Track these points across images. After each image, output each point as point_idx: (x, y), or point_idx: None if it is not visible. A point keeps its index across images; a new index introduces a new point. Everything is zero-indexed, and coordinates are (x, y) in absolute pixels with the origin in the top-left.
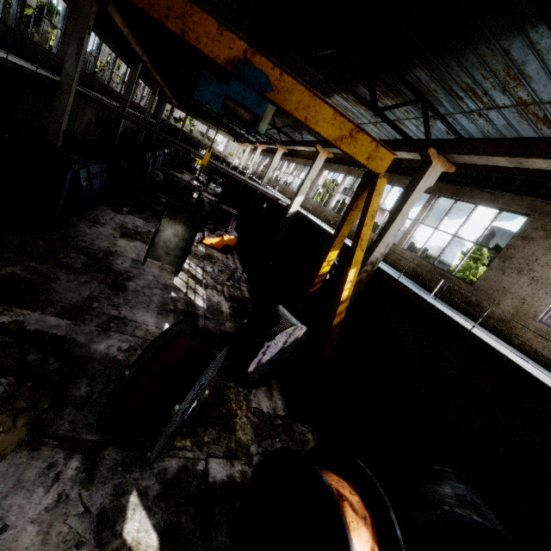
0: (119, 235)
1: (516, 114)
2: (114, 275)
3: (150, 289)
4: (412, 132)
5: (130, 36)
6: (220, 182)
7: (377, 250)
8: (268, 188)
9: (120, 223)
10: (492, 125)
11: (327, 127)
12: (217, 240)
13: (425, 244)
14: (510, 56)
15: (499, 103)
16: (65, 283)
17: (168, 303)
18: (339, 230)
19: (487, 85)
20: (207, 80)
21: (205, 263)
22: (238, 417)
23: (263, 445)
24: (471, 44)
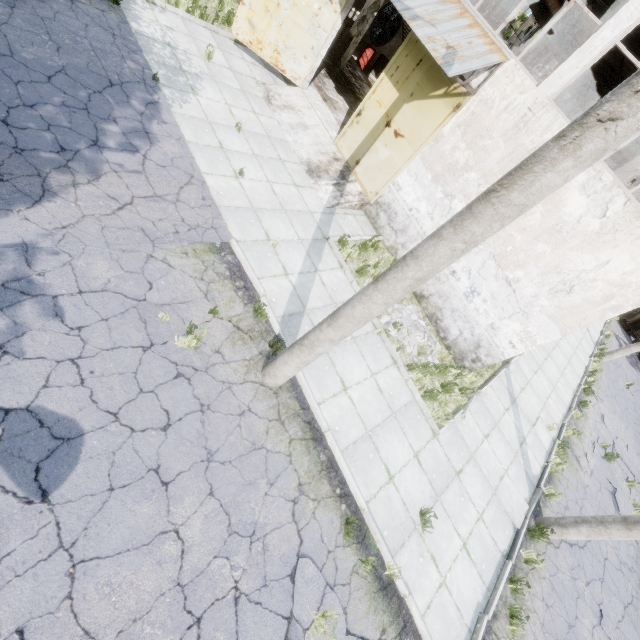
0: None
1: None
2: None
3: None
4: None
5: None
6: None
7: None
8: None
9: None
10: None
11: None
12: None
13: None
14: None
15: None
16: None
17: None
18: None
19: None
20: None
21: None
22: None
23: None
24: None
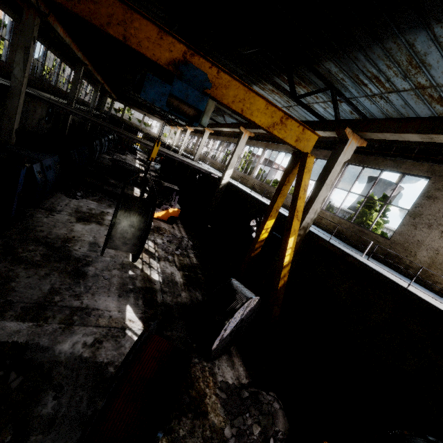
0: (75, 220)
1: (413, 96)
2: (74, 262)
3: (108, 271)
4: (320, 112)
5: (72, 44)
6: (158, 159)
7: (308, 217)
8: (199, 162)
9: (75, 208)
10: (391, 105)
11: (261, 116)
12: (163, 213)
13: (341, 204)
14: (414, 48)
15: (400, 88)
16: (25, 280)
17: (127, 283)
18: (274, 202)
19: (390, 73)
20: (152, 81)
21: (155, 236)
22: (208, 397)
23: (236, 424)
24: (379, 39)
